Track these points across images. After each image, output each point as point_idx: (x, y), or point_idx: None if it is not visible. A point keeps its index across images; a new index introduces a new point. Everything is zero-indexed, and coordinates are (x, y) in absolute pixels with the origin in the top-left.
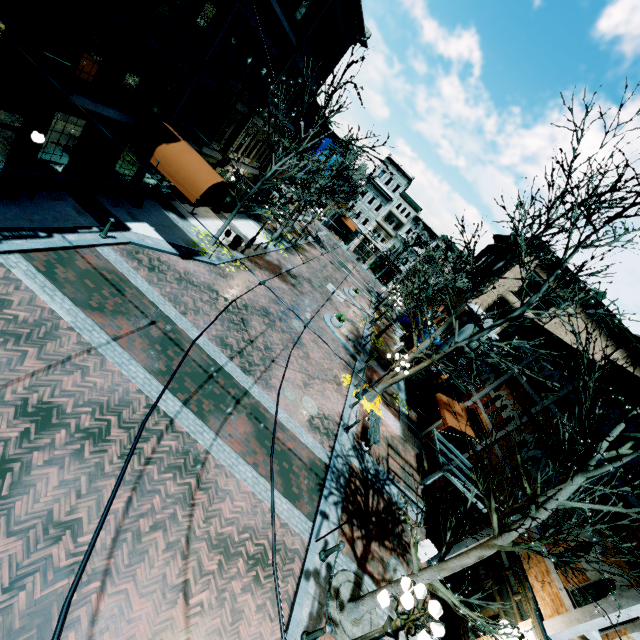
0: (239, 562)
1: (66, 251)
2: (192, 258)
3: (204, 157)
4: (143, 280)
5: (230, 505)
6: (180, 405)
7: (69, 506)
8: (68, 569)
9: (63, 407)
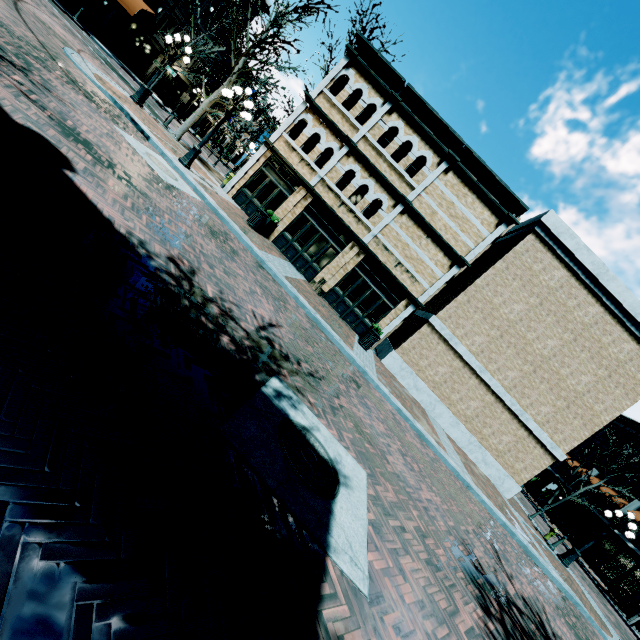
0: (114, 80)
1: (52, 2)
2: (131, 76)
3: (152, 39)
4: (94, 44)
5: (117, 80)
6: (101, 59)
7: (37, 2)
8: (34, 2)
9: (40, 0)
